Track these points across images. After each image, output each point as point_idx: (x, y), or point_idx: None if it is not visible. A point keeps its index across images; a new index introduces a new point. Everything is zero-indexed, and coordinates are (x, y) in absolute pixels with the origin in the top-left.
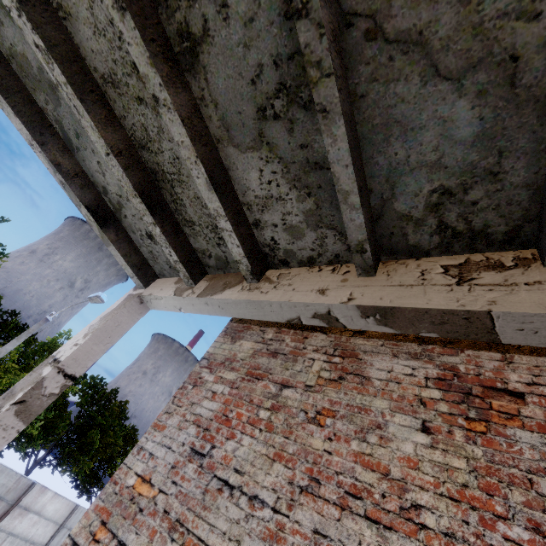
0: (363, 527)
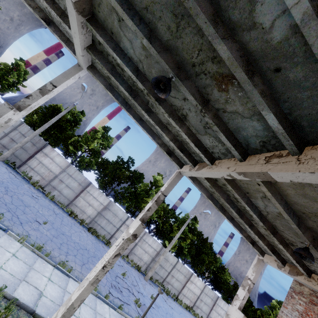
0: None
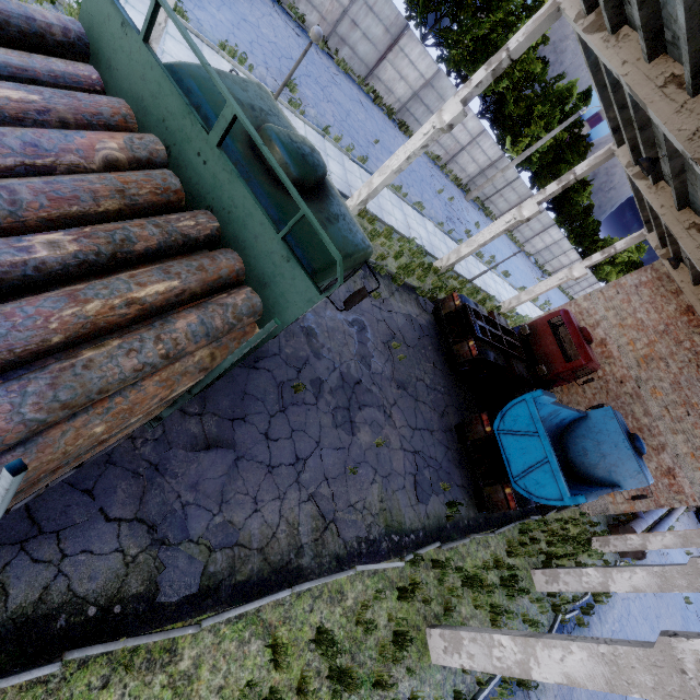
0: (653, 311)
